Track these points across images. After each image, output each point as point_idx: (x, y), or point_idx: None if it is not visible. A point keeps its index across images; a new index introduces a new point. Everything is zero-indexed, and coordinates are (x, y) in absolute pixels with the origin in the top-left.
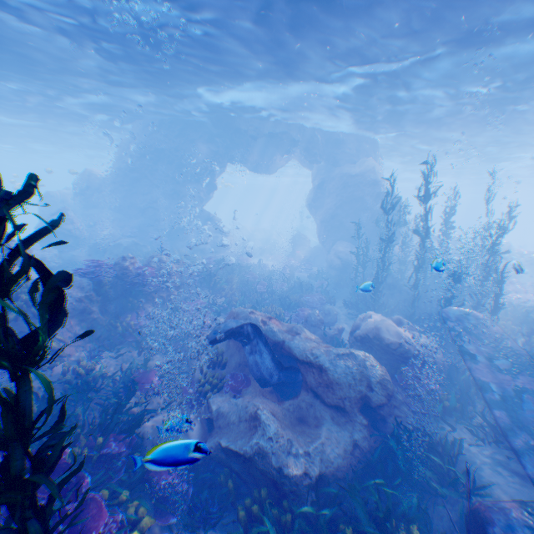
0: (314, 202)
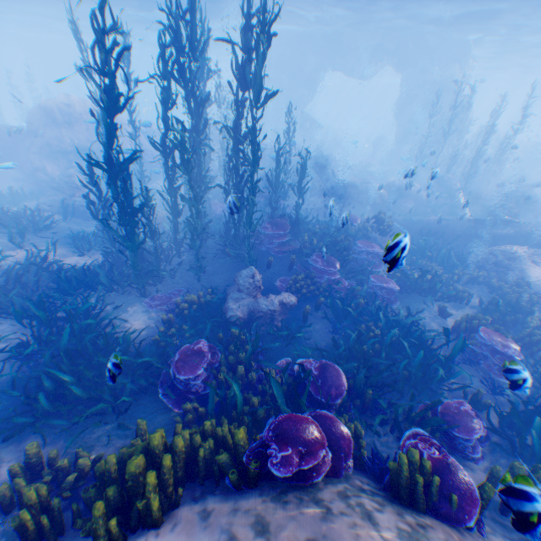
0: (396, 107)
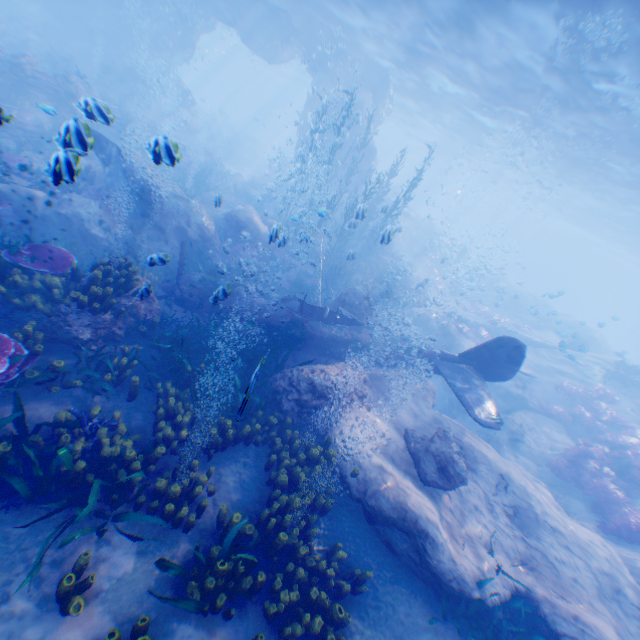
0: (301, 120)
